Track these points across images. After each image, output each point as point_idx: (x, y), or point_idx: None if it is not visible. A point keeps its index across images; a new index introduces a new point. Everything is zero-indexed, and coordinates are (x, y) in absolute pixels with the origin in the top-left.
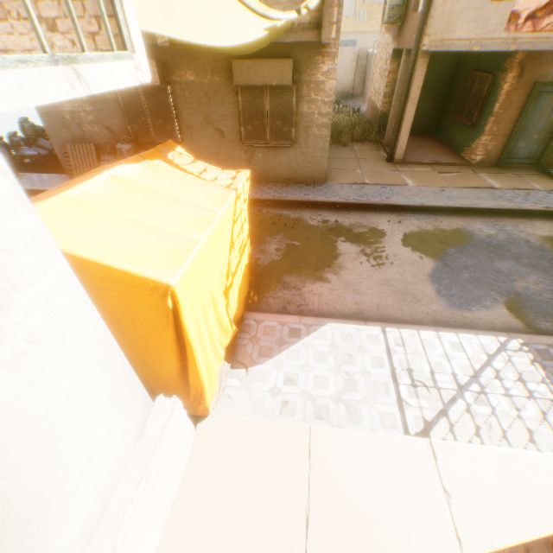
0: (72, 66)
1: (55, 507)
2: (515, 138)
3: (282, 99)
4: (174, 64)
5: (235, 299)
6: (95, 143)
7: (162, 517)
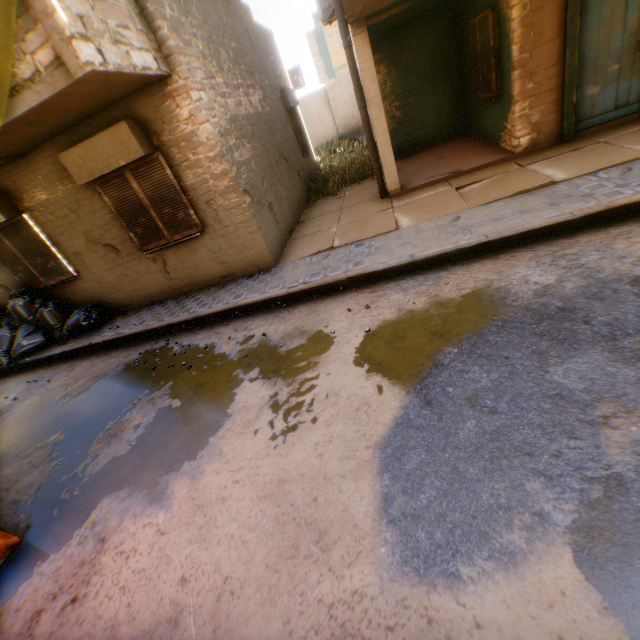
0: None
1: None
2: (577, 85)
3: (153, 178)
4: (18, 187)
5: None
6: (2, 306)
7: None
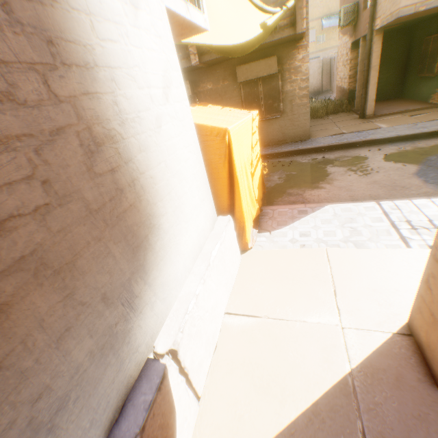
0: (186, 5)
1: (183, 216)
2: None
3: (271, 85)
4: (199, 81)
5: (256, 188)
6: None
7: (228, 287)
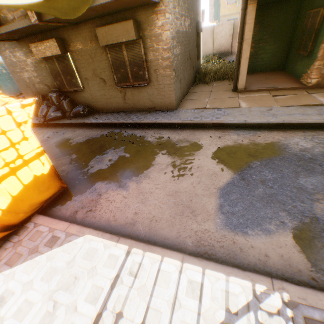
0: None
1: None
2: None
3: (134, 52)
4: (69, 39)
5: None
6: (43, 94)
7: None
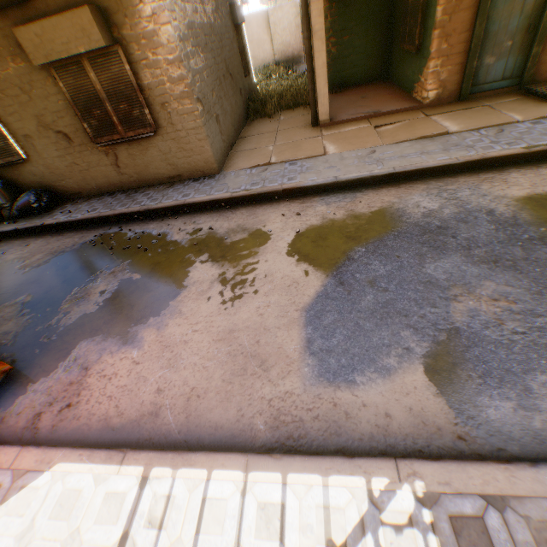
0: None
1: None
2: (479, 54)
3: (111, 72)
4: None
5: None
6: None
7: None
